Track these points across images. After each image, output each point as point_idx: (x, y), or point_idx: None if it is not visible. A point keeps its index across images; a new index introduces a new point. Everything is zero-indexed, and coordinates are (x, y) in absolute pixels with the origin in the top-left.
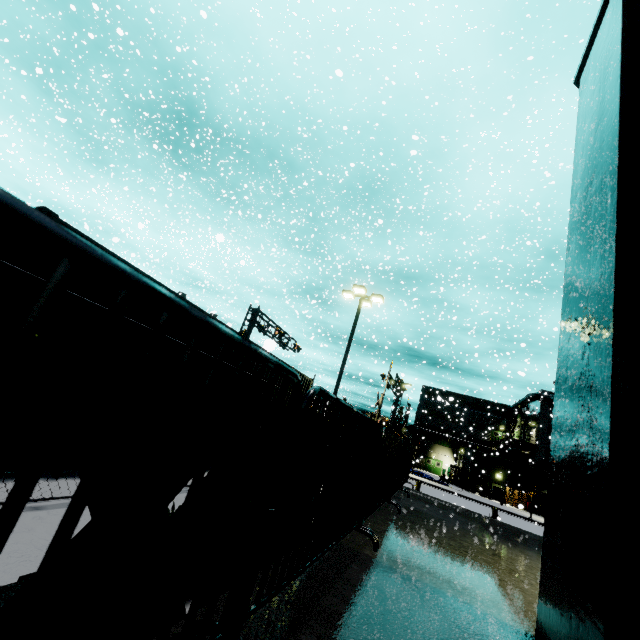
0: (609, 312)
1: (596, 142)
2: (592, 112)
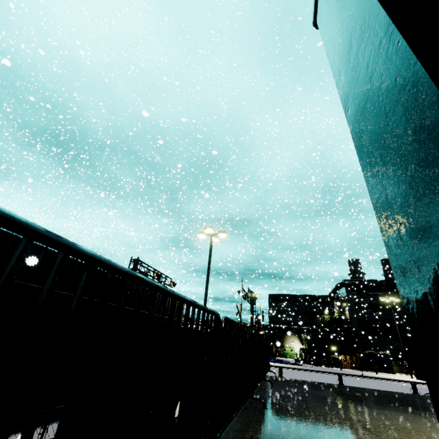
0: (426, 90)
1: (344, 21)
2: (333, 16)
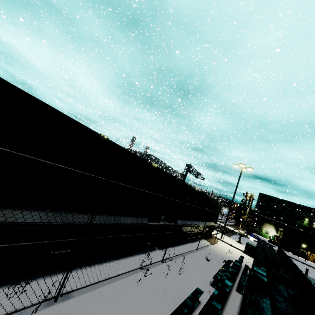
0: None
1: None
2: None
